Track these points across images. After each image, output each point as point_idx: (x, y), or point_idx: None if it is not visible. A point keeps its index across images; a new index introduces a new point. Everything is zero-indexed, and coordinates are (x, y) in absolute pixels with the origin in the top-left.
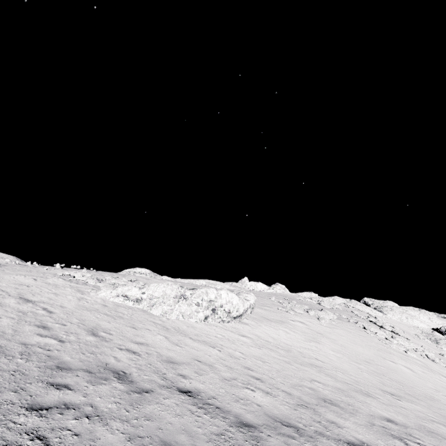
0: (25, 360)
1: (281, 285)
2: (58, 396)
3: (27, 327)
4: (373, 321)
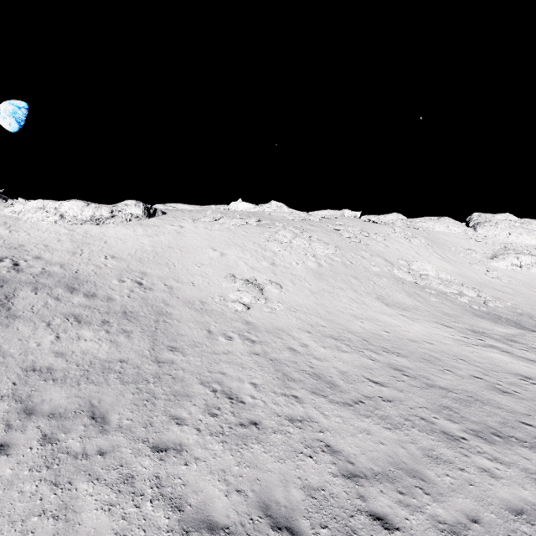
0: None
1: (277, 203)
2: None
3: None
4: (337, 229)
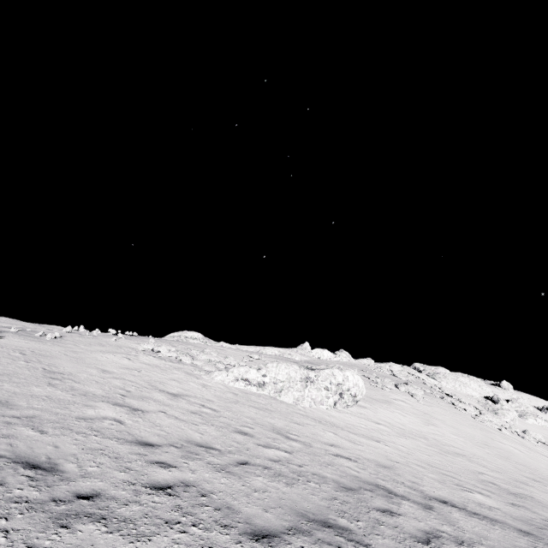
0: (314, 483)
1: (345, 352)
2: (407, 524)
3: (235, 435)
4: (448, 394)
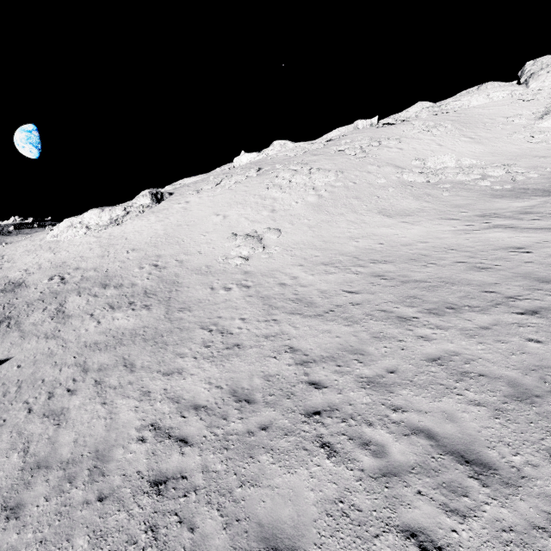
0: None
1: (279, 142)
2: None
3: None
4: (342, 150)
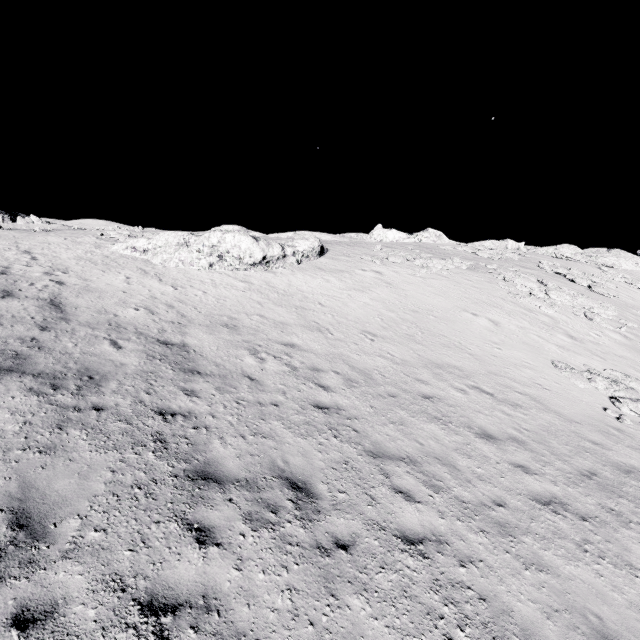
0: None
1: (434, 231)
2: None
3: None
4: (562, 273)
